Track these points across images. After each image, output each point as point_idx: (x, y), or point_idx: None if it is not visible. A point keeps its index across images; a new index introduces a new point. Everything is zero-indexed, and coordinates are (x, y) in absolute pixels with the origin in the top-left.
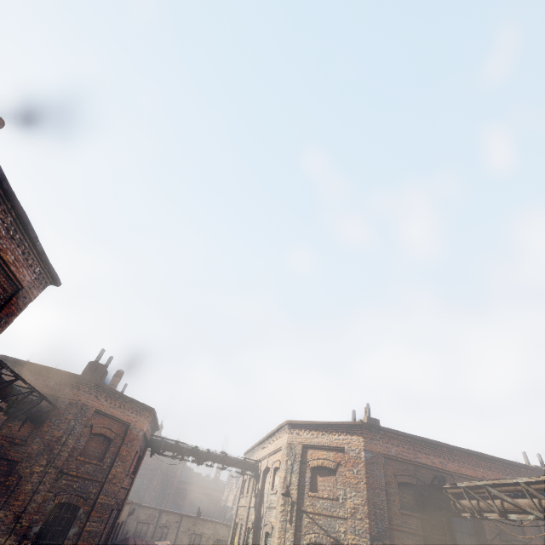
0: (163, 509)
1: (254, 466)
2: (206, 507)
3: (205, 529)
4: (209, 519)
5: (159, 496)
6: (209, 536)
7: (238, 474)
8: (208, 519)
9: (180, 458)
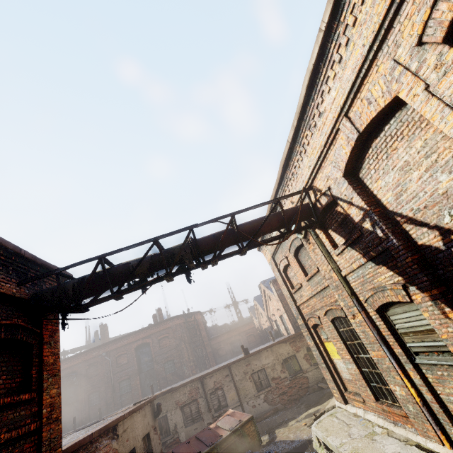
0: (202, 375)
1: (301, 207)
2: (246, 342)
3: (263, 360)
4: (261, 349)
5: (198, 362)
6: (272, 364)
7: (258, 299)
8: (260, 350)
9: (135, 286)
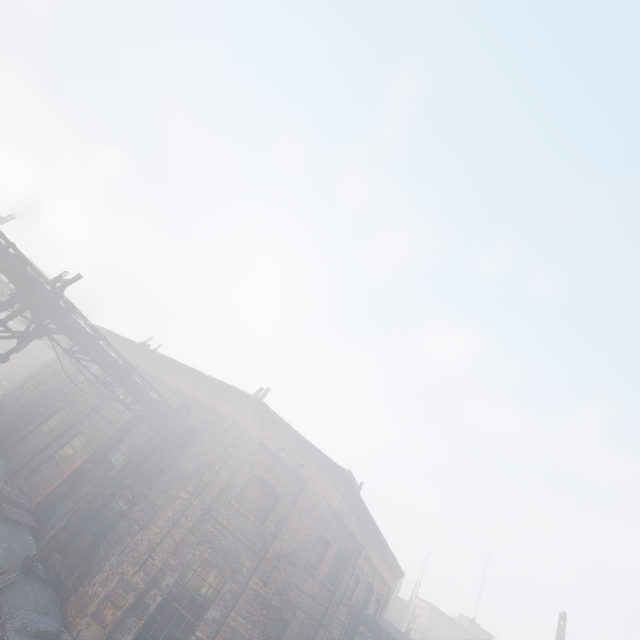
0: None
1: None
2: None
3: None
4: None
5: None
6: None
7: None
8: None
9: None
